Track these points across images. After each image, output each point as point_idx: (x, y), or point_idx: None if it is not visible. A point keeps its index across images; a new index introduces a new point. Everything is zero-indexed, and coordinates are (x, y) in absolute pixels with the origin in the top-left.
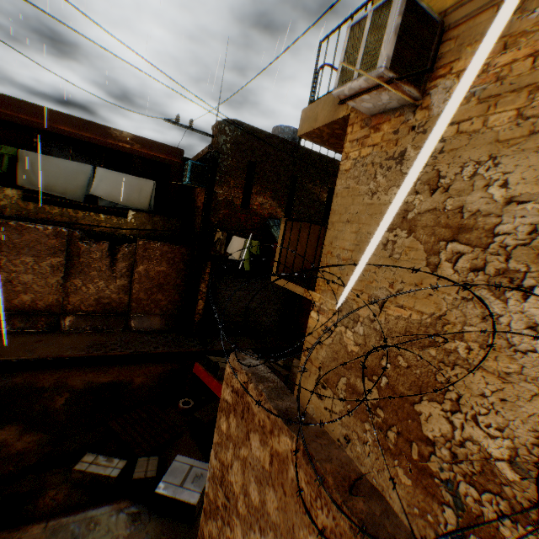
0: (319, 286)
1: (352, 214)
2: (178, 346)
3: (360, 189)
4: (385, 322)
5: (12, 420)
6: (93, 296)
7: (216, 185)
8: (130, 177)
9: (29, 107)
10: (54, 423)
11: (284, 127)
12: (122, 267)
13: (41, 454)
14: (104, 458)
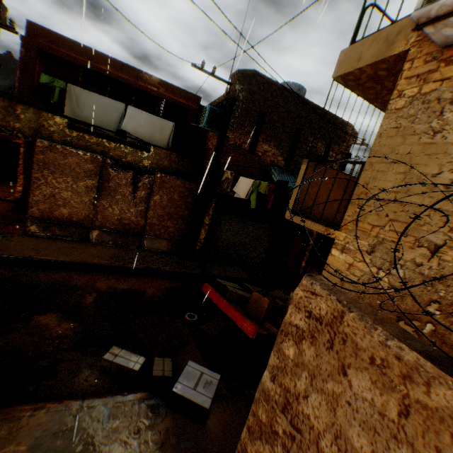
0: (346, 226)
1: (400, 154)
2: (181, 267)
3: (414, 128)
4: (436, 267)
5: (52, 309)
6: (116, 216)
7: (229, 130)
8: (154, 117)
9: (78, 47)
10: (84, 316)
11: (291, 84)
12: (141, 194)
13: (75, 340)
14: (126, 353)
